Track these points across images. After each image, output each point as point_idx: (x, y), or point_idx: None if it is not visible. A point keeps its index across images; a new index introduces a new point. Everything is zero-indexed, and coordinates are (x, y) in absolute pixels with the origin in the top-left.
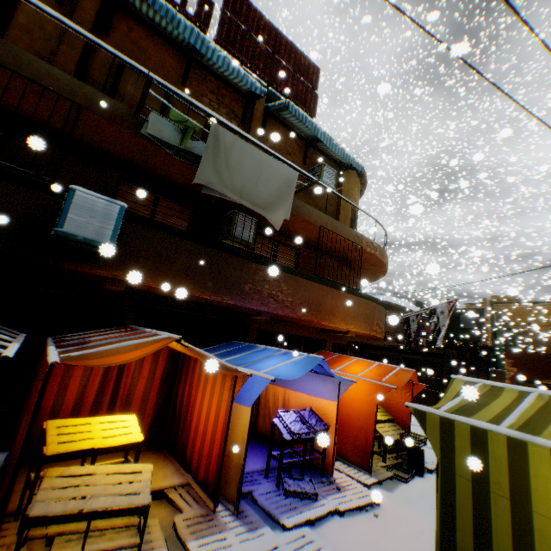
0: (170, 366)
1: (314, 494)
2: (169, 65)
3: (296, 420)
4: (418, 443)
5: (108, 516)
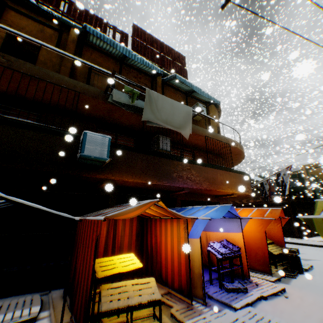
0: (139, 227)
1: (245, 289)
2: (111, 67)
3: (221, 247)
4: (294, 253)
5: (141, 308)
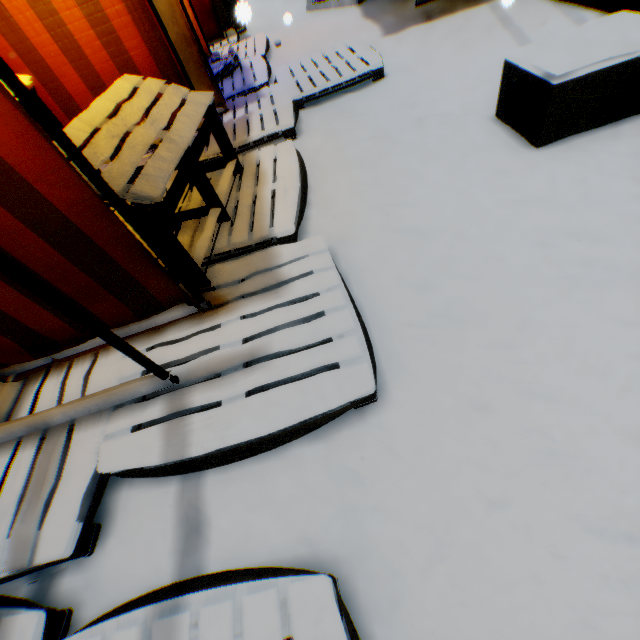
0: None
1: (237, 62)
2: None
3: None
4: None
5: (203, 147)
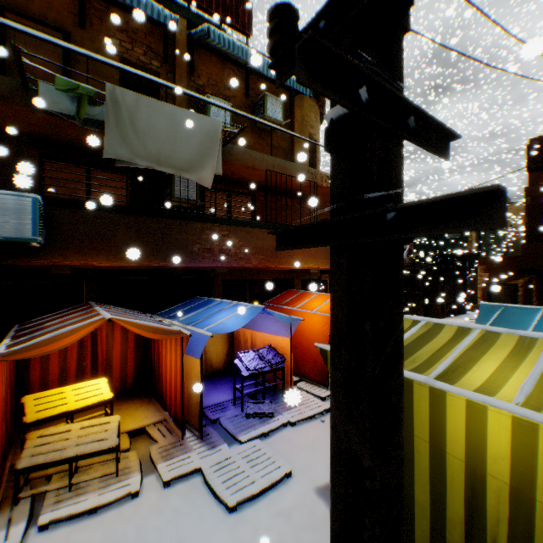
0: None
1: (270, 413)
2: (58, 4)
3: (255, 358)
4: None
5: (85, 458)
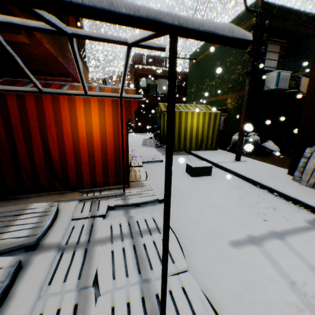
0: None
1: None
2: None
3: None
4: None
5: None
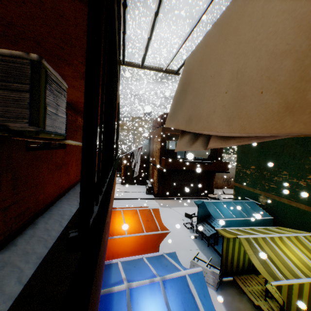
0: None
1: None
2: None
3: None
4: None
5: None
